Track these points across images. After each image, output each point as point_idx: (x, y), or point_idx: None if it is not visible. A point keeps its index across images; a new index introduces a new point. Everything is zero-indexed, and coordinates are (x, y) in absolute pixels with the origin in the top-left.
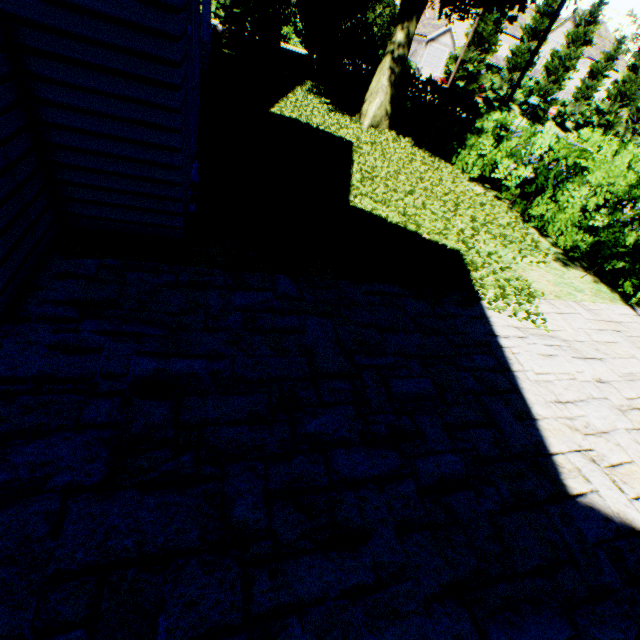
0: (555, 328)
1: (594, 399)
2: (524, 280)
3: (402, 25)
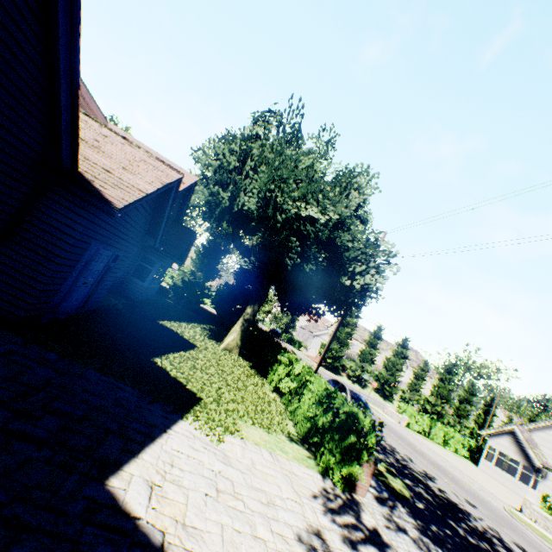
0: (228, 448)
1: (204, 476)
2: (239, 427)
3: (251, 305)
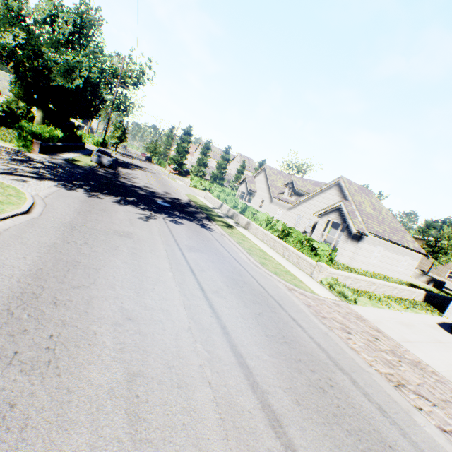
0: None
1: None
2: None
3: (38, 112)
